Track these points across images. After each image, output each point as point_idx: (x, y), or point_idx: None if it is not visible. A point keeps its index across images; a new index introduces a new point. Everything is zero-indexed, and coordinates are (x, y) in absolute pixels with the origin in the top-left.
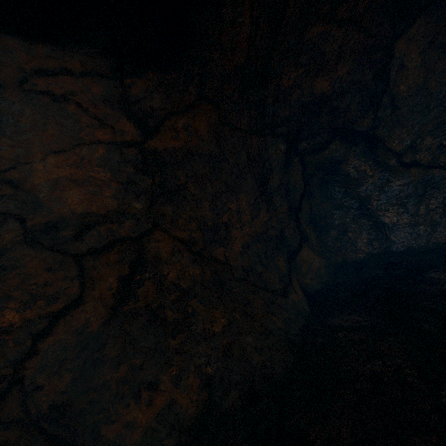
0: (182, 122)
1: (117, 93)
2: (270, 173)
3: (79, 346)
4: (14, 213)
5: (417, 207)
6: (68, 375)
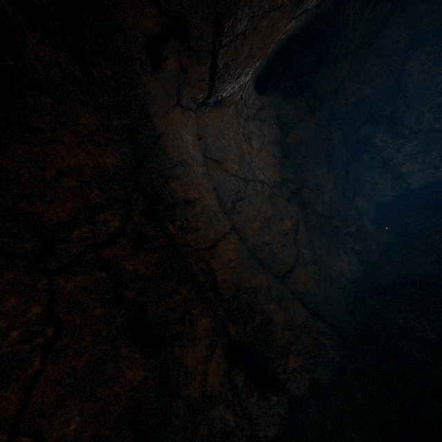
0: (303, 125)
1: (275, 113)
2: (333, 150)
3: (305, 240)
4: (264, 181)
5: (424, 158)
6: (308, 251)
